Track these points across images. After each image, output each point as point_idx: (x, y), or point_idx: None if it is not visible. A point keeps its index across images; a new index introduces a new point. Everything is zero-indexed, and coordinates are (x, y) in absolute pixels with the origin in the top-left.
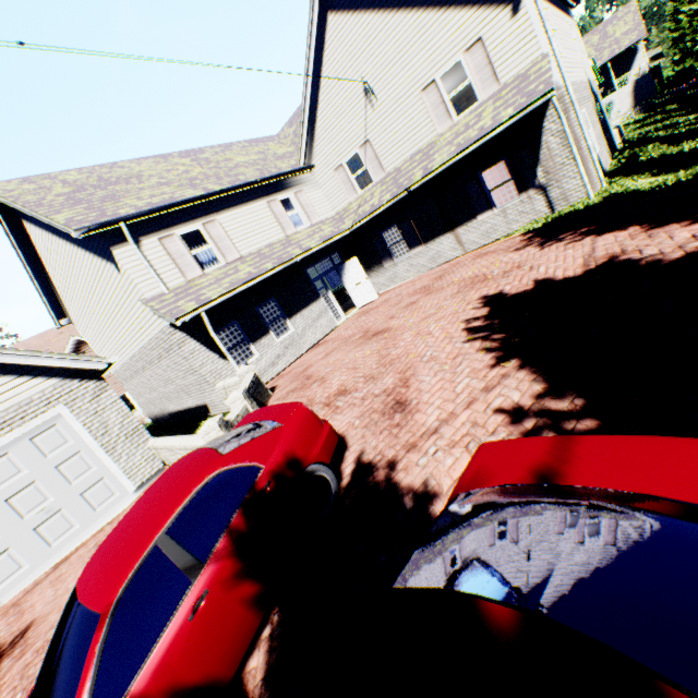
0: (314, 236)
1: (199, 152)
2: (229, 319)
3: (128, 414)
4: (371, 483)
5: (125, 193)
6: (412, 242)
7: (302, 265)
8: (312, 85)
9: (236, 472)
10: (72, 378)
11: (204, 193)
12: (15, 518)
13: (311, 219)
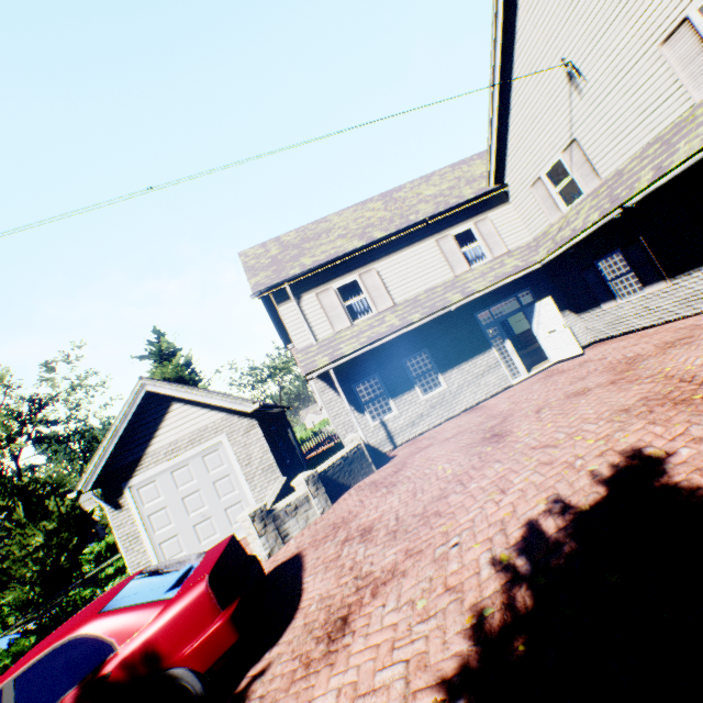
0: (488, 274)
1: (396, 190)
2: (371, 370)
3: (266, 451)
4: None
5: (308, 251)
6: (647, 275)
7: (471, 309)
8: (499, 91)
9: (93, 641)
10: (234, 414)
11: (364, 243)
12: (185, 513)
13: (492, 251)
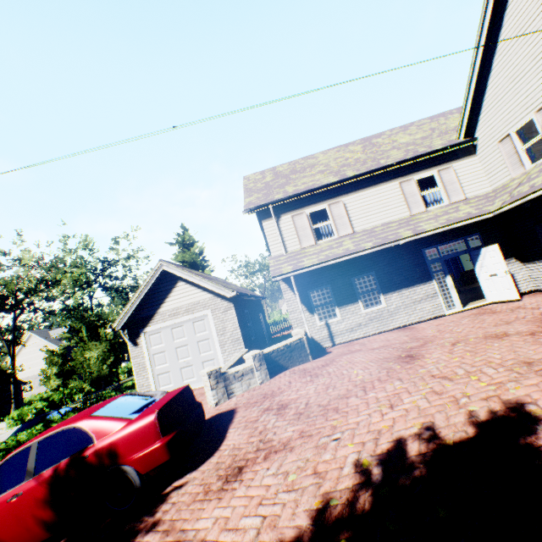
0: (441, 217)
1: (376, 136)
2: (325, 282)
3: (237, 328)
4: (139, 523)
5: (293, 181)
6: None
7: (420, 244)
8: (483, 52)
9: (83, 433)
10: (218, 296)
11: (337, 180)
12: (176, 358)
13: (450, 197)
